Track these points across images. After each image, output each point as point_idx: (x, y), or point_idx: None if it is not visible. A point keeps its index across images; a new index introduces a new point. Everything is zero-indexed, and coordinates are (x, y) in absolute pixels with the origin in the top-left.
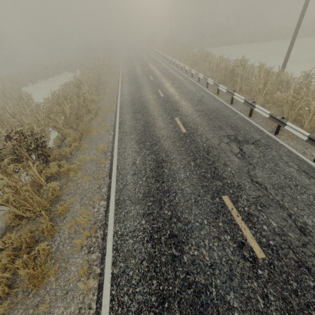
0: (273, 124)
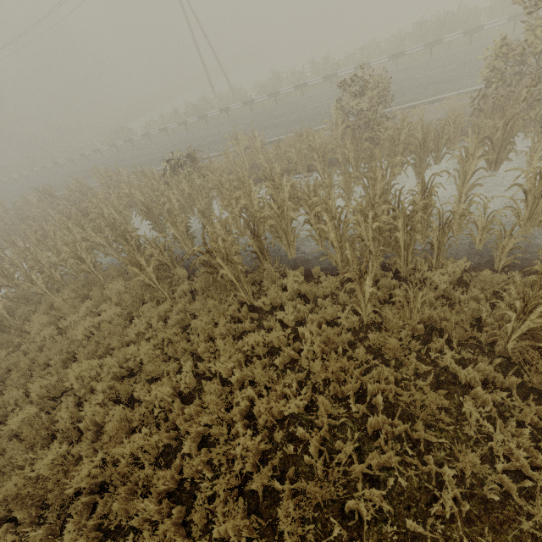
0: (269, 106)
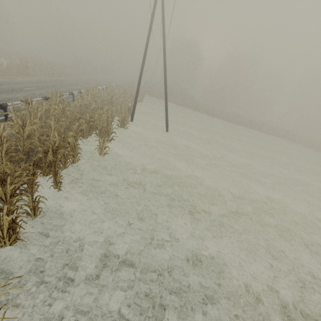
0: None
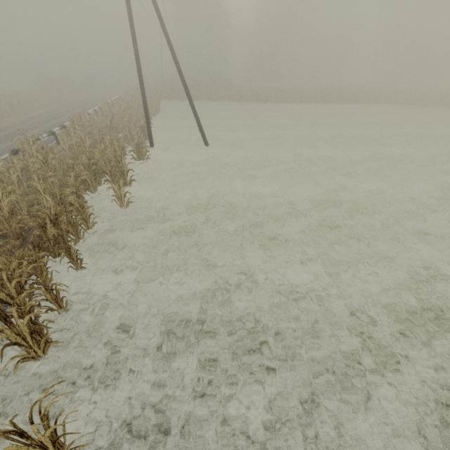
0: None
